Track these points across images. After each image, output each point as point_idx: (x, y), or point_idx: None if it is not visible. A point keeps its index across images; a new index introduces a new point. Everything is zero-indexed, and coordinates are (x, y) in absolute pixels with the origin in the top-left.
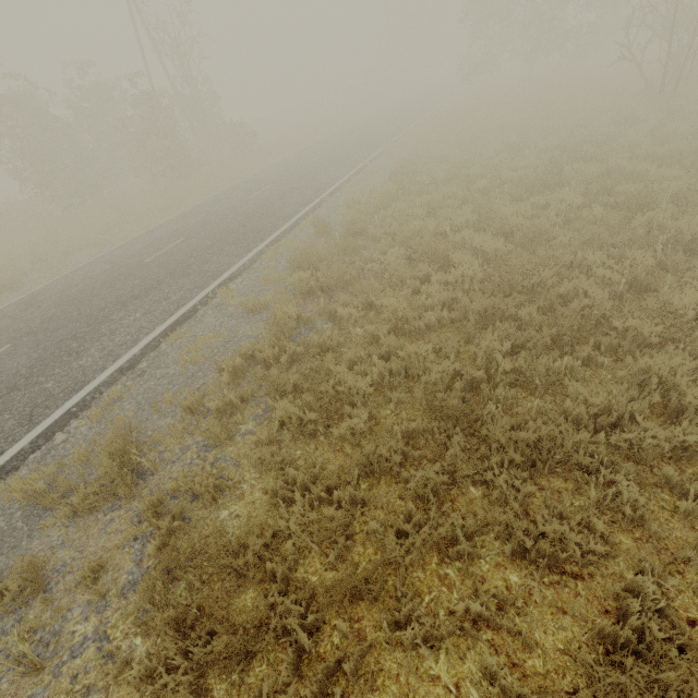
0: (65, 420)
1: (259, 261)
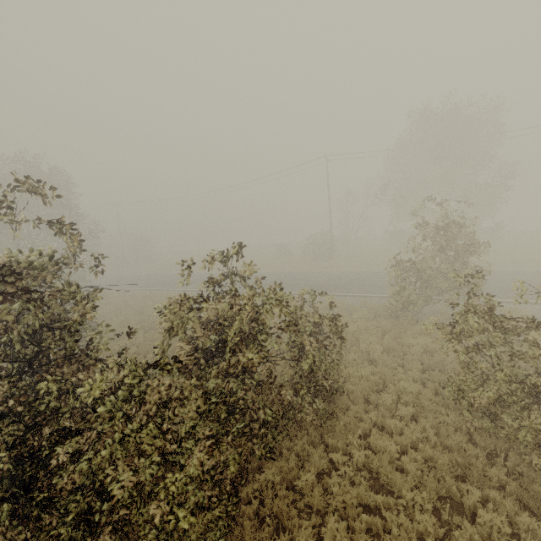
0: None
1: None
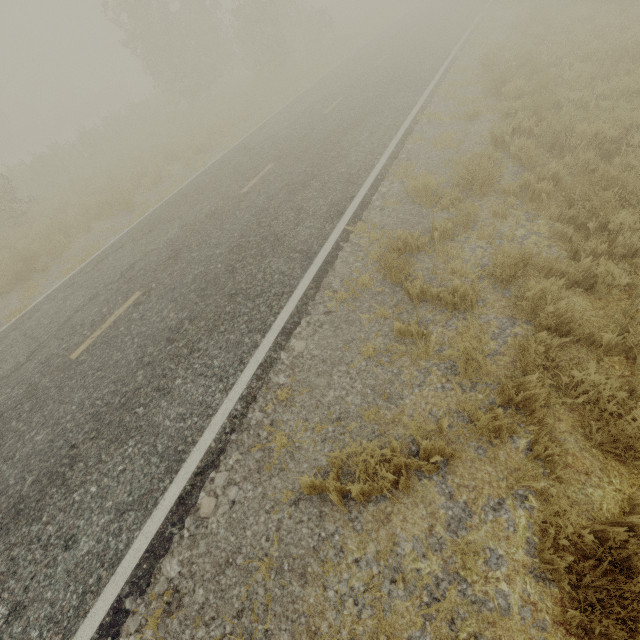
0: (378, 182)
1: (435, 97)
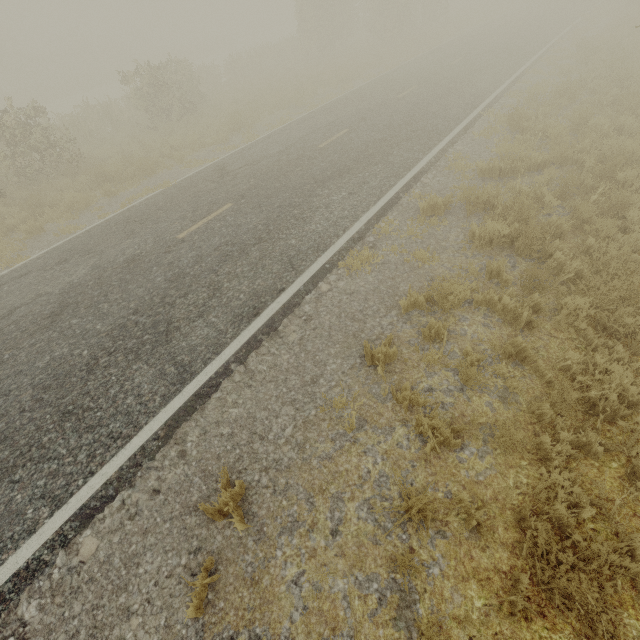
0: (498, 98)
1: (538, 64)
